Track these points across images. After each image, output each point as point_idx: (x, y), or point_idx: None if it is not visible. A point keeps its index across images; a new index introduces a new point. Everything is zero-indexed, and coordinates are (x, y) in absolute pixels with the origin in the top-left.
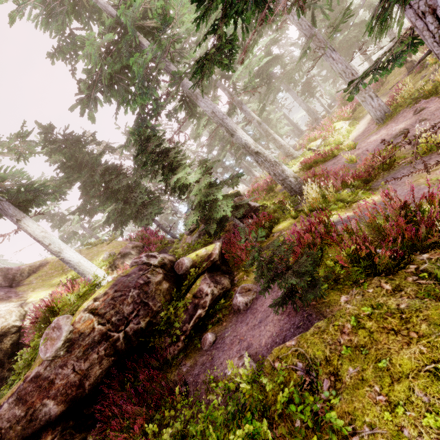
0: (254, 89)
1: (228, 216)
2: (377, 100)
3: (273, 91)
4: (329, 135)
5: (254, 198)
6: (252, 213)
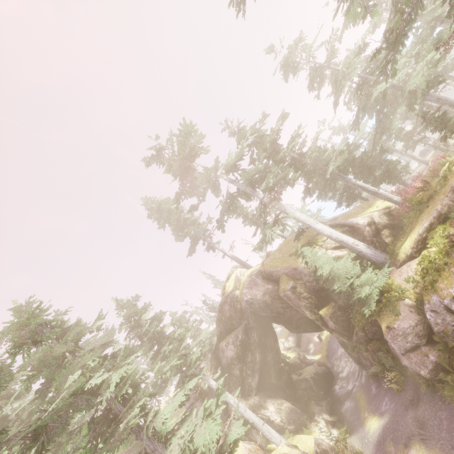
0: None
1: None
2: None
3: None
4: None
5: None
6: None
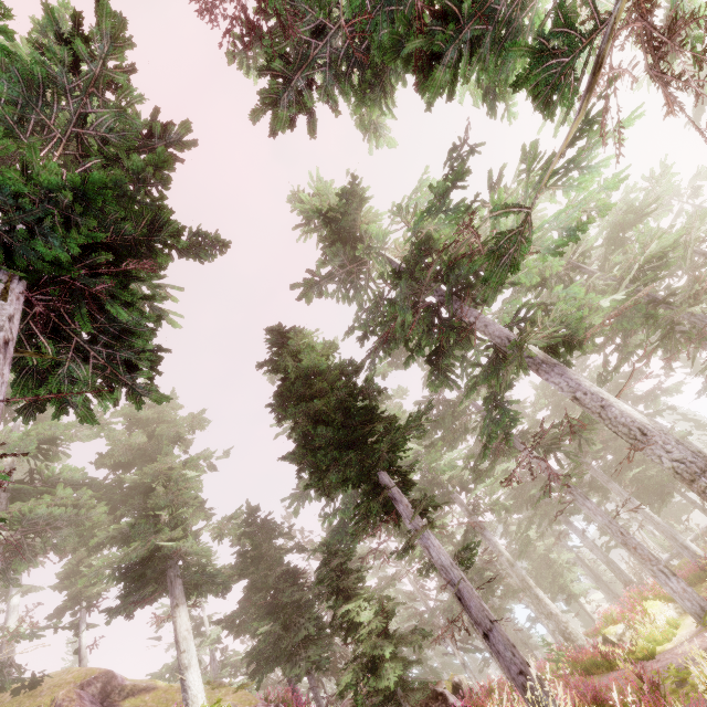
0: (509, 512)
1: (399, 695)
2: (676, 581)
3: (548, 517)
4: (635, 620)
5: (477, 699)
6: (433, 705)
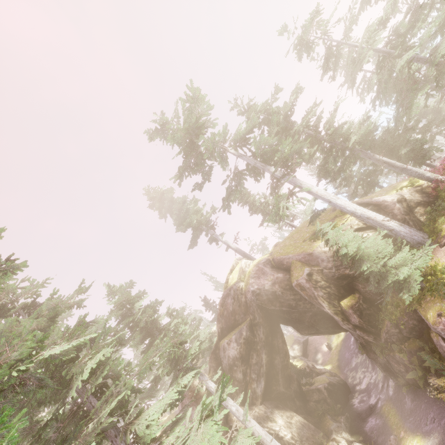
0: None
1: None
2: None
3: None
4: None
5: None
6: None
